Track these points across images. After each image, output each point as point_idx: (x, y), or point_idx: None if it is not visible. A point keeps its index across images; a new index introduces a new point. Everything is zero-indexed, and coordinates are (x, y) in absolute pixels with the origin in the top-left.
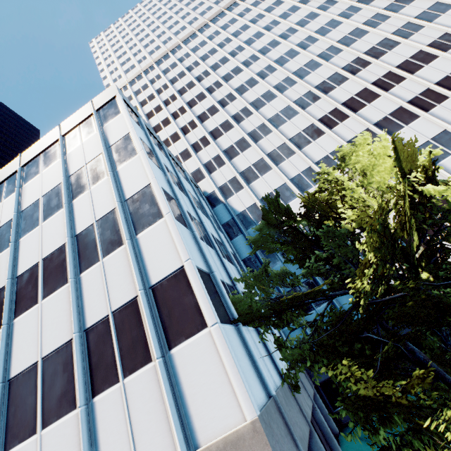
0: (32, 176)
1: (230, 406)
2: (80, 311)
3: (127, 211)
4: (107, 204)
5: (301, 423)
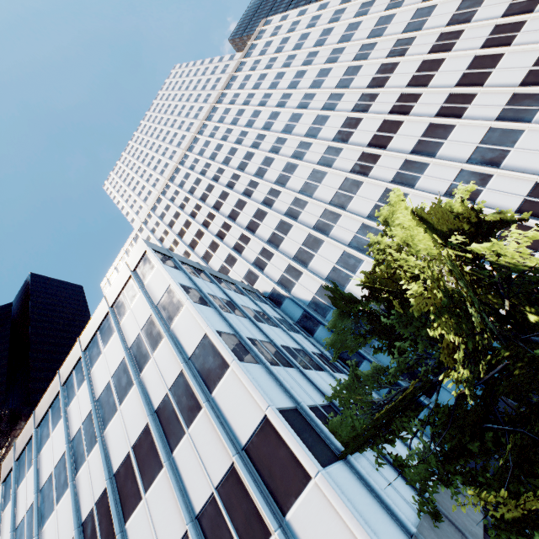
0: (95, 358)
1: None
2: (185, 496)
3: (194, 369)
4: (173, 368)
5: None
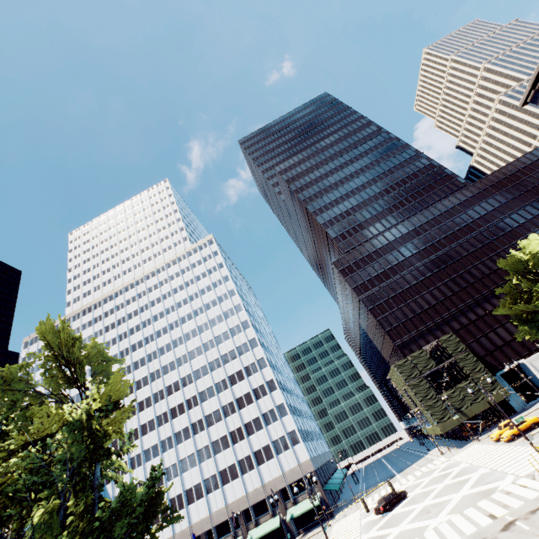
0: None
1: None
2: None
3: None
4: None
5: None
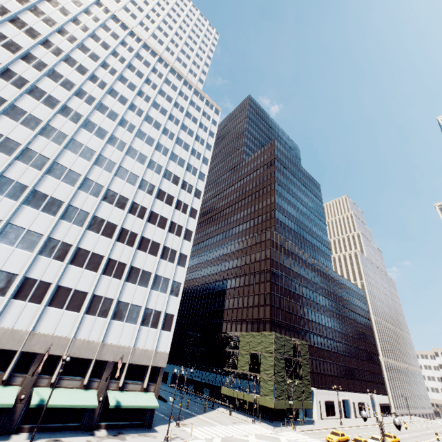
0: None
1: None
2: None
3: None
4: None
5: None
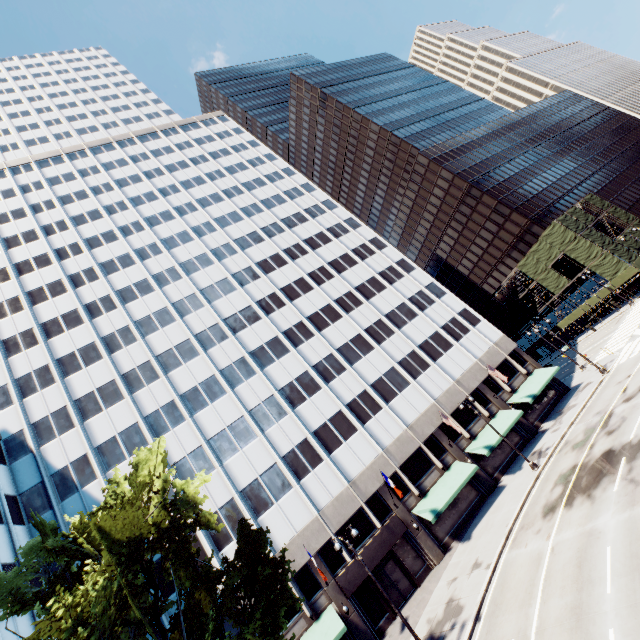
0: None
1: None
2: None
3: None
4: None
5: None
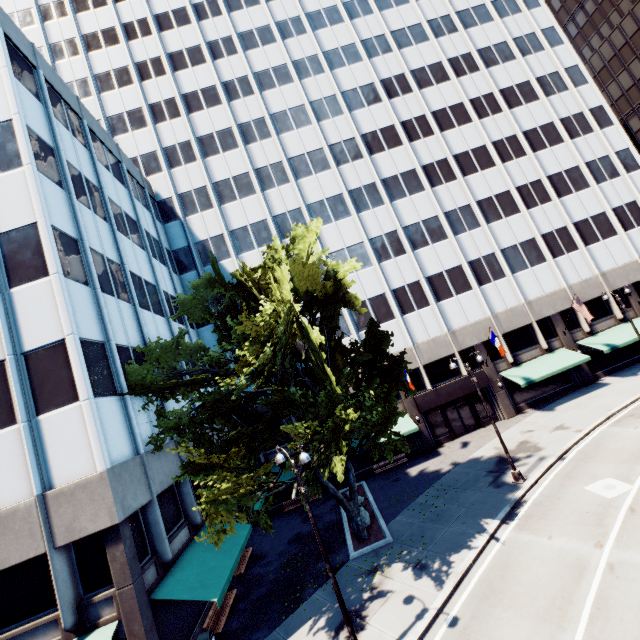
0: None
1: (87, 462)
2: None
3: None
4: None
5: (172, 472)
